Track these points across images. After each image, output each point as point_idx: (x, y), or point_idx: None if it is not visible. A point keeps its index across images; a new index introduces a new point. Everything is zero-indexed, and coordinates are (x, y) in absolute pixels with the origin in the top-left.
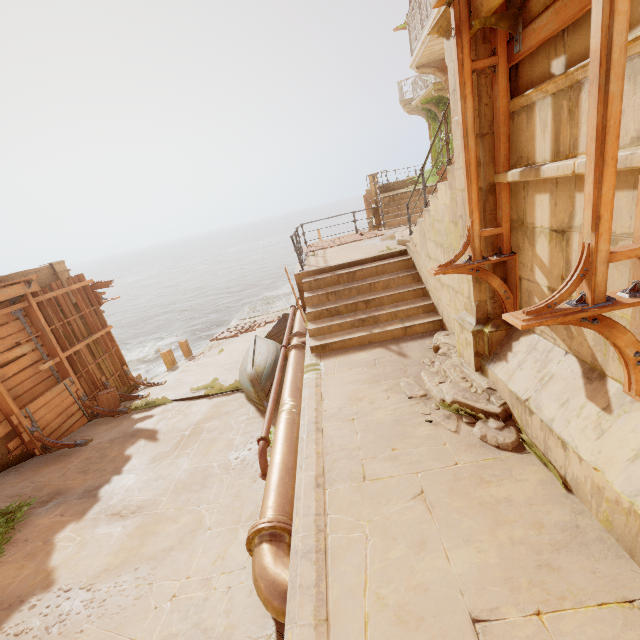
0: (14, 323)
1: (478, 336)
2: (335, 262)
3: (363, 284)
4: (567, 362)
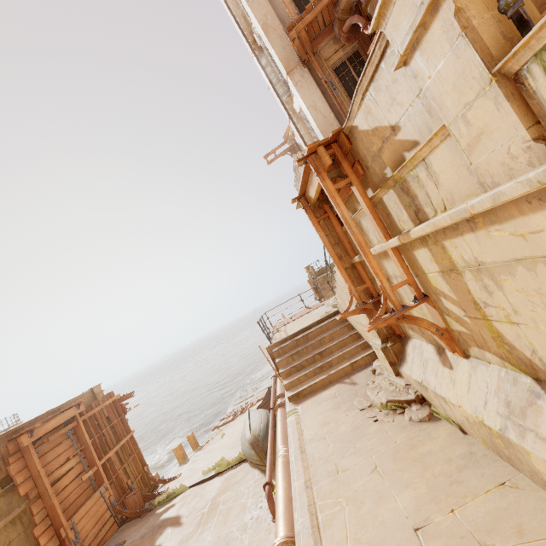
0: (66, 441)
1: (386, 351)
2: (292, 332)
3: (315, 341)
4: (429, 348)
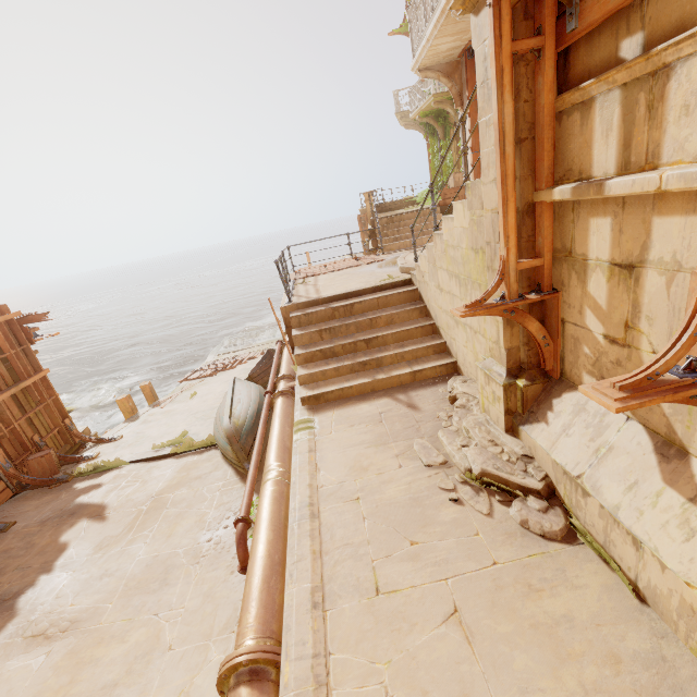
0: None
1: (510, 390)
2: (329, 292)
3: (363, 319)
4: (631, 431)
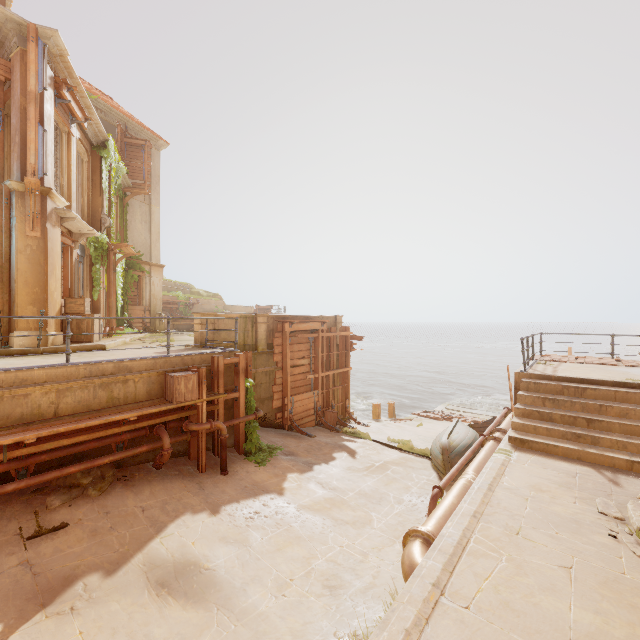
0: (307, 344)
1: None
2: (564, 374)
3: (591, 402)
4: None
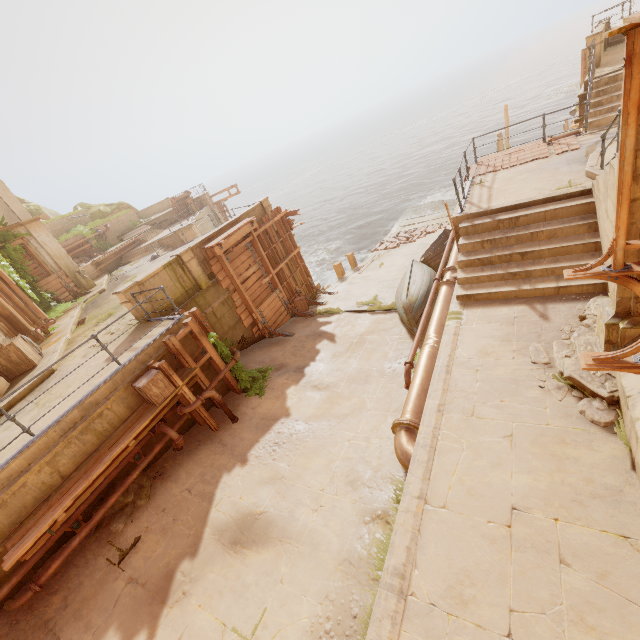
0: (247, 252)
1: (612, 328)
2: (499, 202)
3: (524, 233)
4: None
